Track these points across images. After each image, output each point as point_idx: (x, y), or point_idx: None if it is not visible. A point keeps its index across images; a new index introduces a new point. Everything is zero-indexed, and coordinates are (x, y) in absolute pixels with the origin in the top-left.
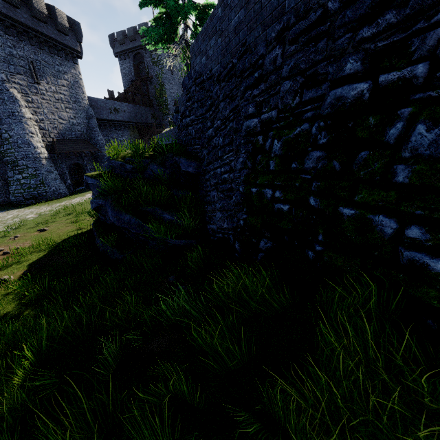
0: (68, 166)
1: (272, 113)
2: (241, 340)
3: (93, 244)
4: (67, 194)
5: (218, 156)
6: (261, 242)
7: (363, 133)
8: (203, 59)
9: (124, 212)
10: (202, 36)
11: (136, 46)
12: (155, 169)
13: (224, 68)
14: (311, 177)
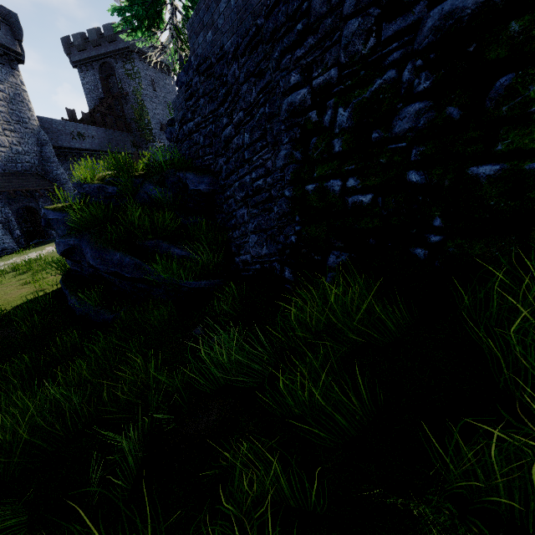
0: (14, 211)
1: (331, 73)
2: (349, 388)
3: (64, 307)
4: (15, 249)
5: (244, 159)
6: (330, 256)
7: (499, 50)
8: (208, 35)
9: (112, 248)
10: (205, 3)
11: (102, 53)
12: (150, 190)
13: (243, 37)
14: (406, 145)
